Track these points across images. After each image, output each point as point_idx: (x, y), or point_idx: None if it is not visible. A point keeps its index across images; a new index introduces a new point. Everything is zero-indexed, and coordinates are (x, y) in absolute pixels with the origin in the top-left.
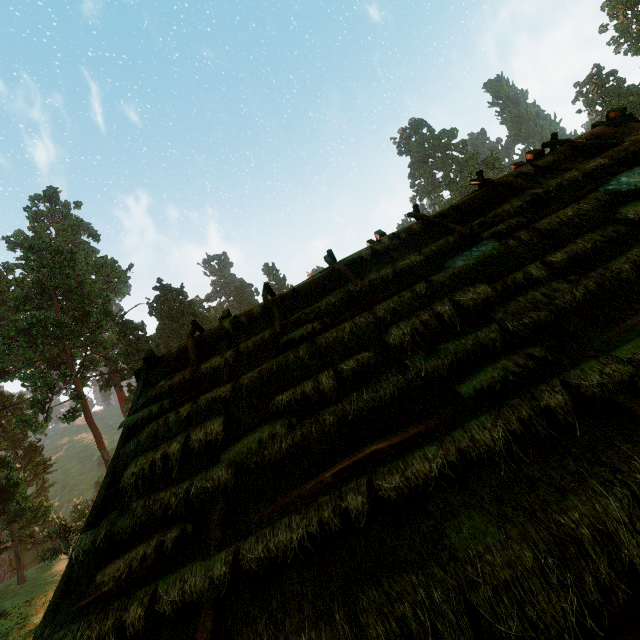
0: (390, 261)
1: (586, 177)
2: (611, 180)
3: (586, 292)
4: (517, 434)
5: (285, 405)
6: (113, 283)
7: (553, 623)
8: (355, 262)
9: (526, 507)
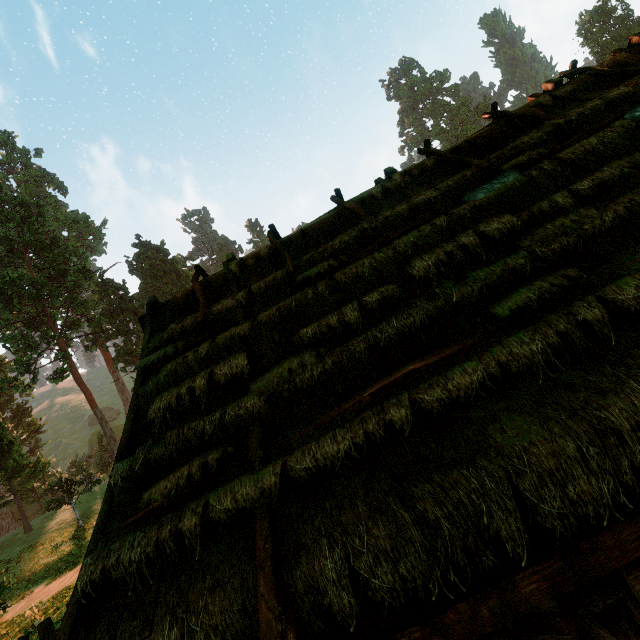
0: (403, 199)
1: (608, 106)
2: (638, 107)
3: (615, 217)
4: (555, 346)
5: (310, 338)
6: (87, 240)
7: (591, 501)
8: (365, 201)
9: (567, 407)
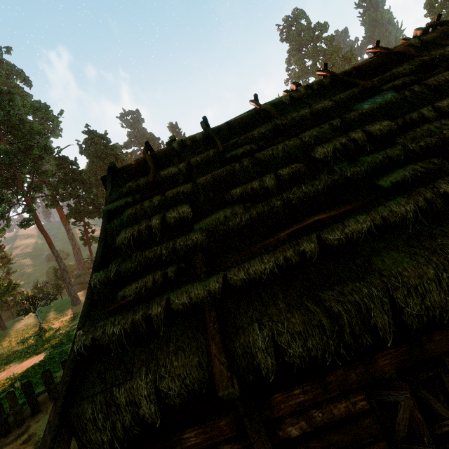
0: (305, 106)
1: None
2: None
3: None
4: (423, 208)
5: (238, 196)
6: (47, 125)
7: (439, 307)
8: (277, 105)
9: (429, 248)
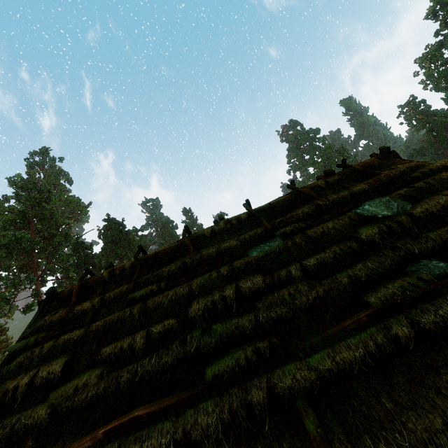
0: (221, 240)
1: (353, 196)
2: (361, 204)
3: (316, 297)
4: (225, 422)
5: (107, 356)
6: (76, 214)
7: None
8: (199, 237)
9: None
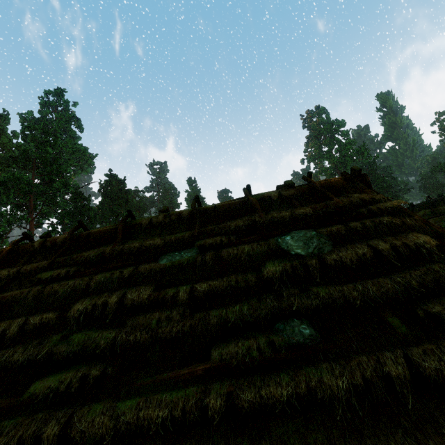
0: (153, 234)
1: (293, 219)
2: (288, 233)
3: (180, 330)
4: None
5: None
6: (81, 163)
7: None
8: (135, 226)
9: None
